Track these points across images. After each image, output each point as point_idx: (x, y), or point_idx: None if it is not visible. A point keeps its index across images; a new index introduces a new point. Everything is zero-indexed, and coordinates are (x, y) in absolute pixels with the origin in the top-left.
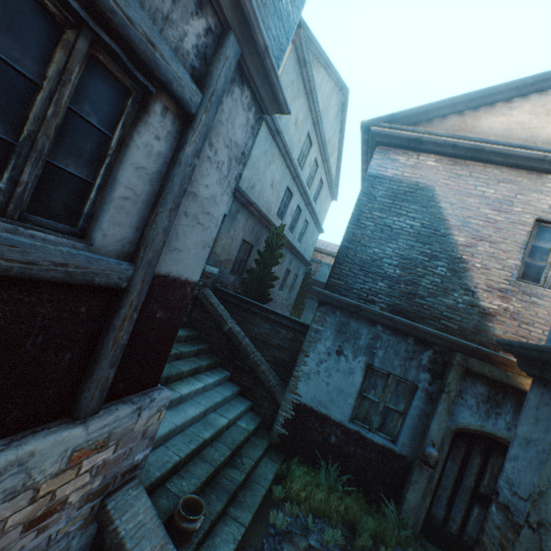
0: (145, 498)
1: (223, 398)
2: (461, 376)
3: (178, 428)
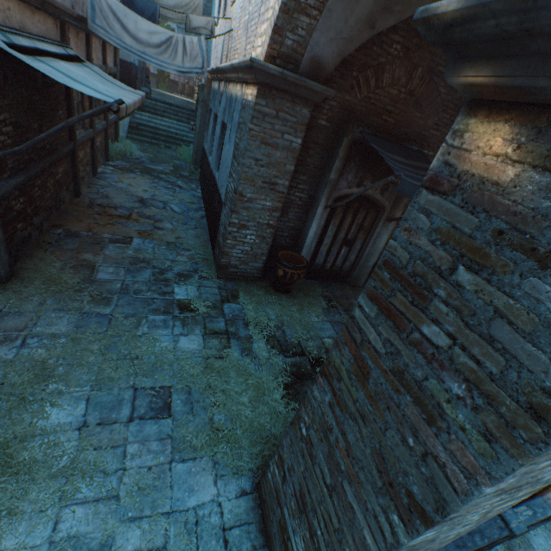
0: (129, 120)
1: (182, 129)
2: (203, 89)
3: (154, 123)
